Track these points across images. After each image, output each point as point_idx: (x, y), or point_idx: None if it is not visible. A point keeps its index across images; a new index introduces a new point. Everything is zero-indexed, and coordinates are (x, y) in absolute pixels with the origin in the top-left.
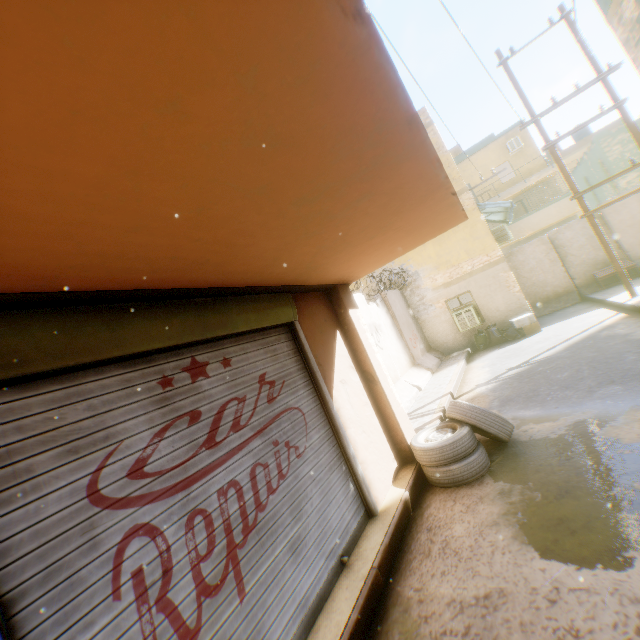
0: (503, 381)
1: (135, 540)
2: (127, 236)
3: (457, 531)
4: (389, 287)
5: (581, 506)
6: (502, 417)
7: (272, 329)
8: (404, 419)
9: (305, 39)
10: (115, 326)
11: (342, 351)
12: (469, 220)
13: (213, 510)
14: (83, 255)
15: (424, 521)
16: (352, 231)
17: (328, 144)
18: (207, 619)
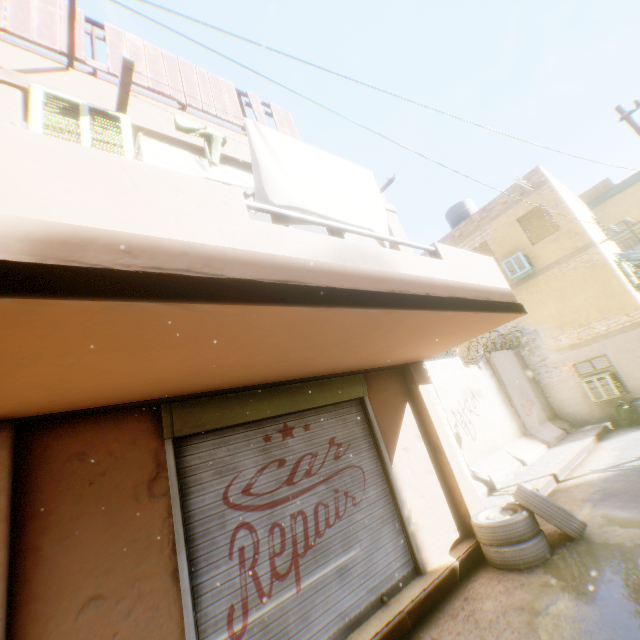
0: (621, 471)
1: (242, 530)
2: (248, 371)
3: (486, 605)
4: (501, 346)
5: (603, 612)
6: (566, 510)
7: (345, 402)
8: (471, 493)
9: (307, 319)
10: (243, 405)
11: (409, 421)
12: (598, 276)
13: (286, 526)
14: (230, 378)
15: (465, 590)
16: (392, 343)
17: (340, 329)
18: (275, 592)
